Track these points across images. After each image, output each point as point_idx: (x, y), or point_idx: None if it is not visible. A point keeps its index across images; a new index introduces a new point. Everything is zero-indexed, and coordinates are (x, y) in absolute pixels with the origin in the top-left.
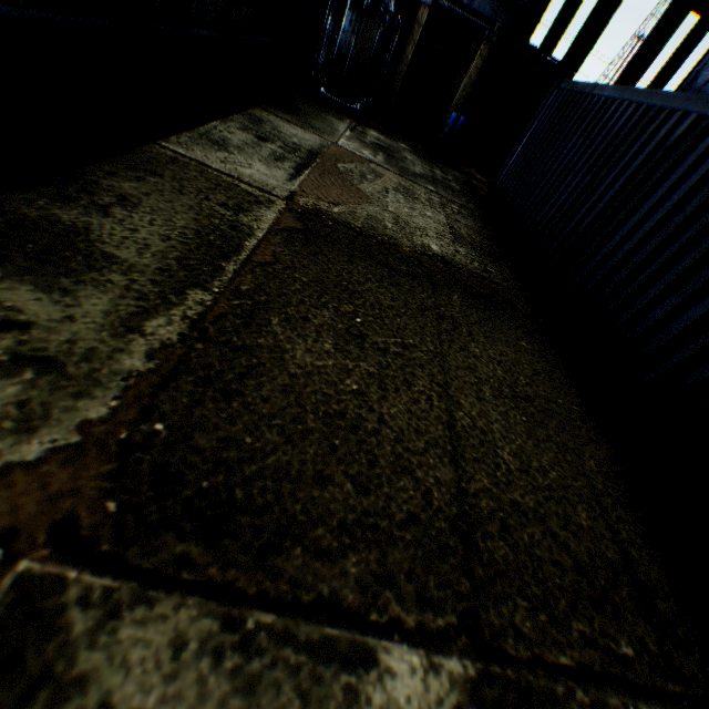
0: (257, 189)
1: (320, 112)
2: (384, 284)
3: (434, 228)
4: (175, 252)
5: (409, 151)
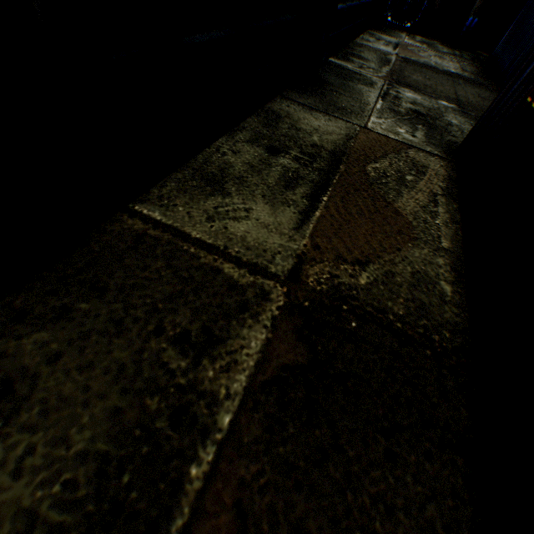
0: (386, 53)
1: (391, 31)
2: (433, 75)
3: (452, 68)
4: (378, 61)
5: (439, 45)
